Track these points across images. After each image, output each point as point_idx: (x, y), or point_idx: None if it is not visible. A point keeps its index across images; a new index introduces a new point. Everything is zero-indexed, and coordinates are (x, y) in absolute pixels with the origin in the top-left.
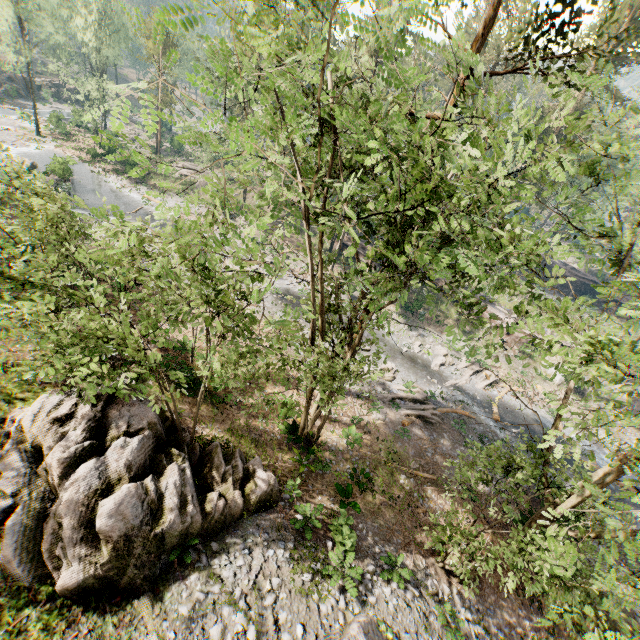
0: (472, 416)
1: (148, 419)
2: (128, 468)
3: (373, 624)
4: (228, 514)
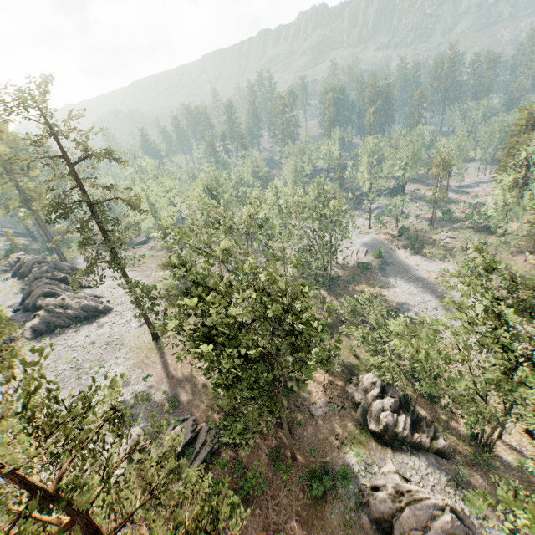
0: None
1: (398, 394)
2: (389, 407)
3: (478, 529)
4: (422, 445)
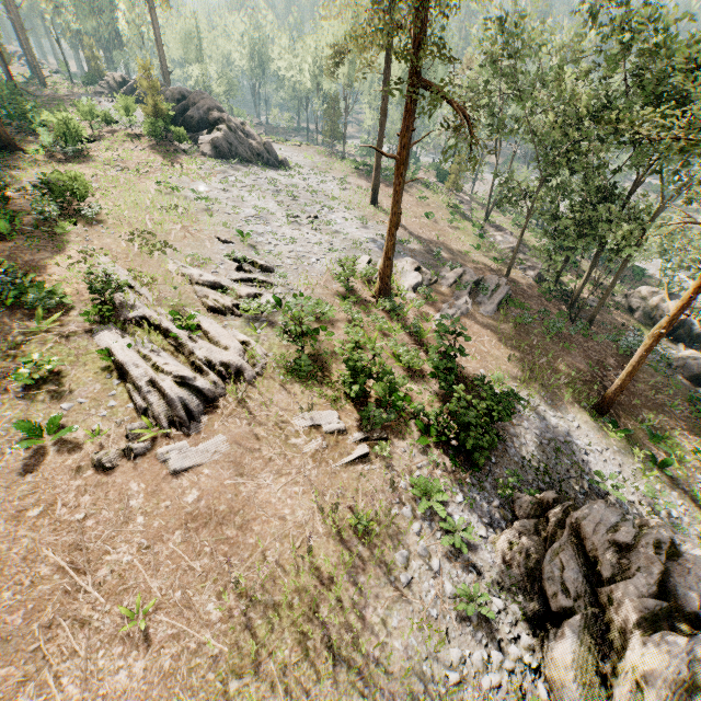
0: None
1: None
2: None
3: None
4: None
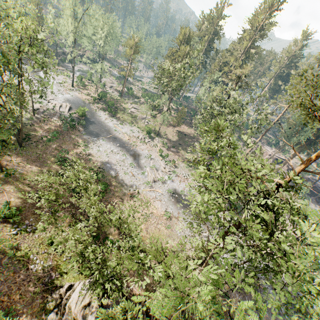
0: (261, 286)
1: None
2: None
3: None
4: None
